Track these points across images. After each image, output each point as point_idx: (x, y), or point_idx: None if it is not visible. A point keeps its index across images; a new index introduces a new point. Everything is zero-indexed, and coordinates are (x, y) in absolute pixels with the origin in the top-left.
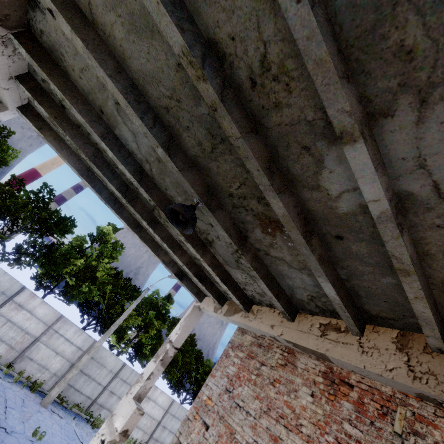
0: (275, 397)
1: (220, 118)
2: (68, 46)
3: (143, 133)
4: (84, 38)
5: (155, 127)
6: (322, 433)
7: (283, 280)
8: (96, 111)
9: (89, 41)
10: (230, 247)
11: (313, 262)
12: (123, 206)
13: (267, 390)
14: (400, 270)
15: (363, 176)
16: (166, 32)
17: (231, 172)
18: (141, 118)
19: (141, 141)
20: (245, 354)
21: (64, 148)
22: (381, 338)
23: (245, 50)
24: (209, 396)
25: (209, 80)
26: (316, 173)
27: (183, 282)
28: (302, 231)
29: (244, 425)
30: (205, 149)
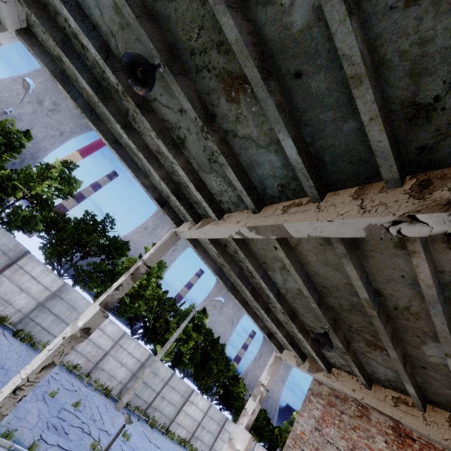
0: (357, 439)
1: (374, 320)
2: (261, 240)
3: (306, 296)
4: (290, 259)
5: (314, 293)
6: None
7: (368, 366)
8: (259, 261)
9: (292, 259)
10: (340, 349)
11: (405, 377)
12: (238, 290)
13: (350, 433)
14: None
15: None
16: (358, 291)
17: (357, 321)
18: (309, 291)
19: (289, 284)
20: (325, 402)
21: (207, 256)
22: (438, 416)
23: (397, 301)
24: (302, 431)
25: (375, 310)
26: (420, 344)
27: (271, 340)
28: (403, 364)
29: None
30: (343, 307)
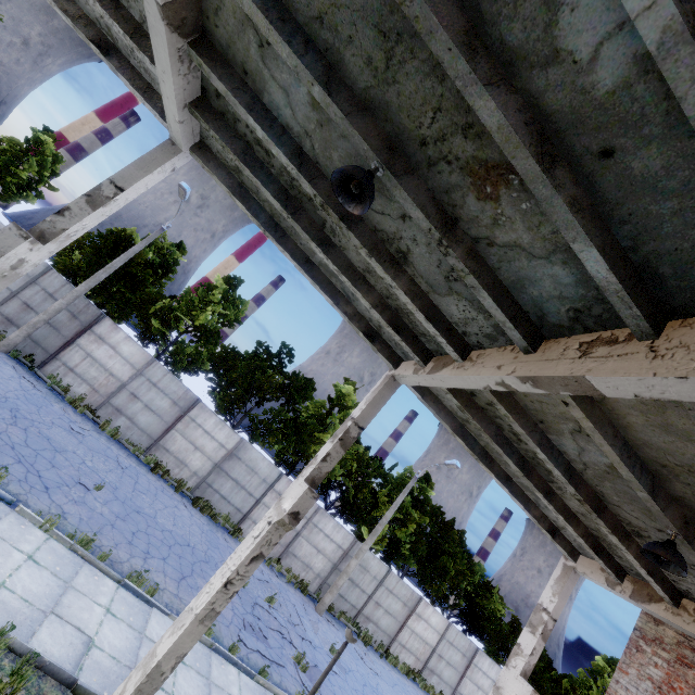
0: None
1: None
2: None
3: (625, 479)
4: (594, 420)
5: (642, 475)
6: None
7: None
8: (532, 419)
9: (596, 420)
10: None
11: None
12: (493, 459)
13: None
14: None
15: None
16: None
17: None
18: (632, 473)
19: (590, 456)
20: (672, 656)
21: (441, 409)
22: None
23: None
24: None
25: None
26: None
27: (555, 539)
28: None
29: None
30: None
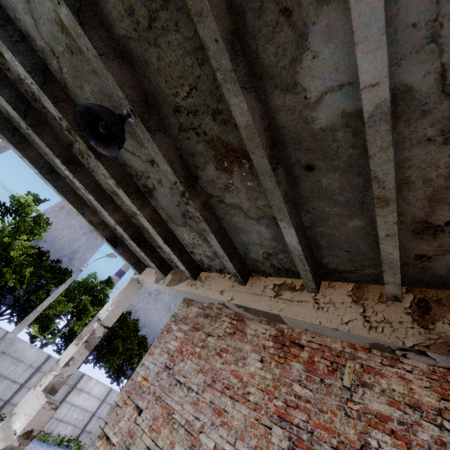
0: (221, 367)
1: None
2: None
3: None
4: None
5: None
6: (271, 398)
7: (237, 236)
8: None
9: None
10: (175, 188)
11: (278, 199)
12: (28, 141)
13: (213, 361)
14: (379, 199)
15: (366, 38)
16: None
17: (177, 66)
18: None
19: (39, 11)
20: (189, 327)
21: None
22: (337, 292)
23: None
24: (144, 376)
25: None
26: (295, 59)
27: (118, 250)
28: (268, 153)
29: (184, 403)
30: (138, 22)
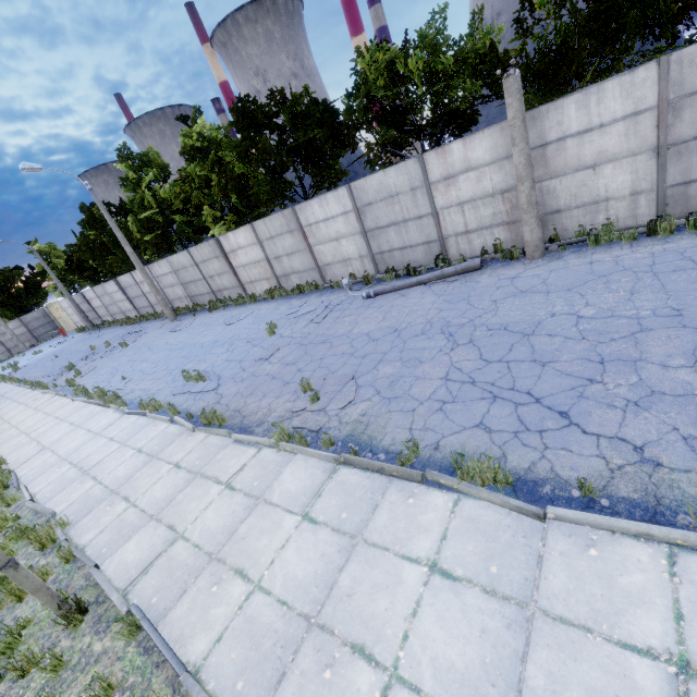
0: None
1: None
2: None
3: None
4: None
5: None
6: None
7: None
8: None
9: None
10: None
11: None
12: None
13: None
14: None
15: None
16: None
17: None
18: None
19: None
20: None
21: None
22: None
23: None
24: None
25: None
26: None
27: None
28: None
29: None
30: None
